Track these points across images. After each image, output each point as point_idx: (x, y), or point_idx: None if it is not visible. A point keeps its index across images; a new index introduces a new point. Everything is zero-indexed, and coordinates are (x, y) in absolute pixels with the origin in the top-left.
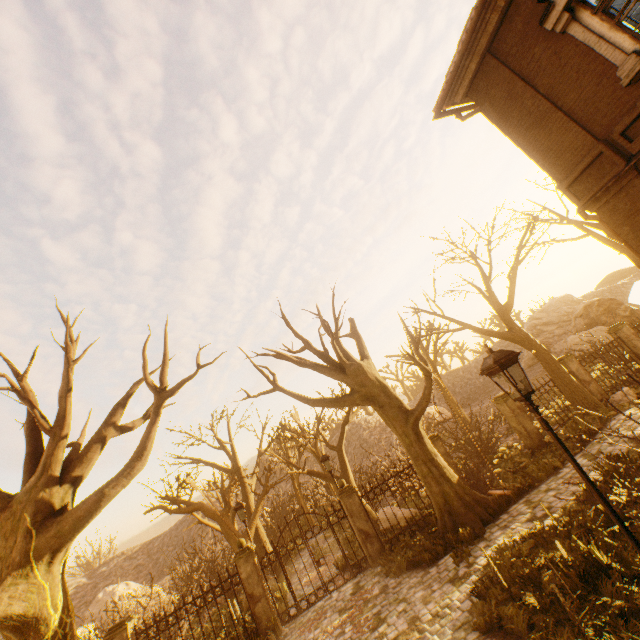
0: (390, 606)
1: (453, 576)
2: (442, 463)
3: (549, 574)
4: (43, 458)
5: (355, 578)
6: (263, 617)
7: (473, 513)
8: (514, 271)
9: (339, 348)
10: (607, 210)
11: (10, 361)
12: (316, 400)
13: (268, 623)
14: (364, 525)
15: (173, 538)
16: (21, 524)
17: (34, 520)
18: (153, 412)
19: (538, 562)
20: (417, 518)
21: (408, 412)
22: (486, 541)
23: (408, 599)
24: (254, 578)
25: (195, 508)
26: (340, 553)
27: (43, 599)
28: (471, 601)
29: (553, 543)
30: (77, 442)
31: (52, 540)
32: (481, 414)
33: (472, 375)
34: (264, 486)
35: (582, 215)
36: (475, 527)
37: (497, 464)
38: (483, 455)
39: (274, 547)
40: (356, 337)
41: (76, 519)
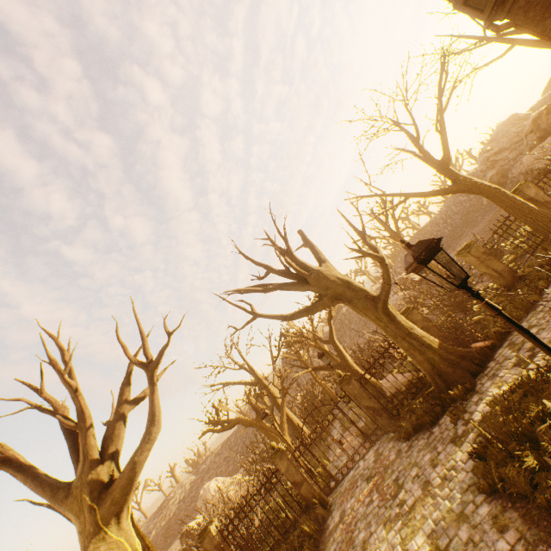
0: (405, 472)
1: (453, 436)
2: (420, 334)
3: (543, 426)
4: (81, 448)
5: (374, 446)
6: (309, 496)
7: (461, 369)
8: (441, 121)
9: (296, 262)
10: (519, 9)
11: (26, 382)
12: (292, 315)
13: (315, 499)
14: (368, 402)
15: (242, 433)
16: (84, 503)
17: (92, 497)
18: (149, 384)
19: (529, 417)
20: (414, 381)
21: (375, 299)
22: (478, 394)
23: (418, 463)
24: (292, 469)
25: (235, 423)
26: (361, 422)
27: (124, 550)
28: (473, 461)
29: (542, 391)
30: (109, 421)
31: (111, 508)
32: (456, 260)
33: (439, 227)
34: (282, 390)
35: (491, 29)
36: (465, 383)
37: (477, 310)
38: (462, 305)
39: (300, 441)
40: (309, 246)
41: (122, 487)
